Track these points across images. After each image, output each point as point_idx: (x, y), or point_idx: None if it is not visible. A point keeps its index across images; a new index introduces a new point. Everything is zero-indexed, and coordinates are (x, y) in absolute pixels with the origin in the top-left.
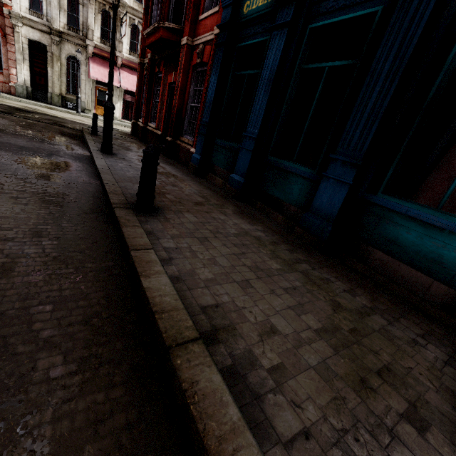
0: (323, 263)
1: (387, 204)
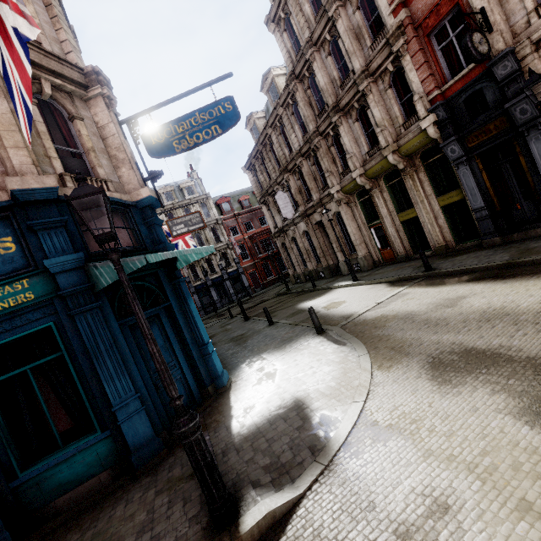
0: None
1: (33, 474)
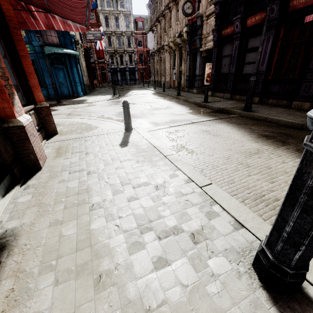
0: None
1: None
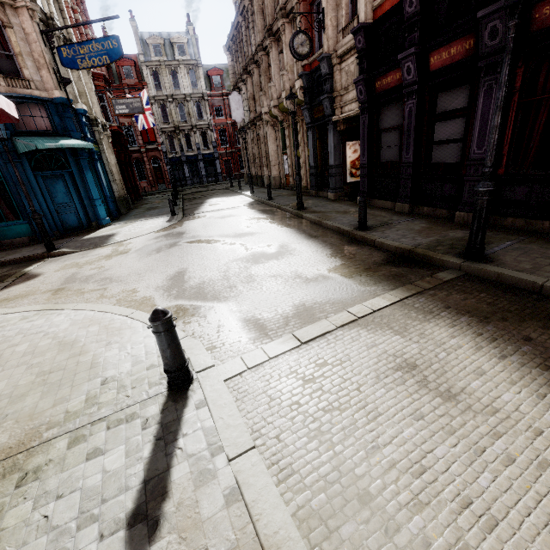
0: None
1: None
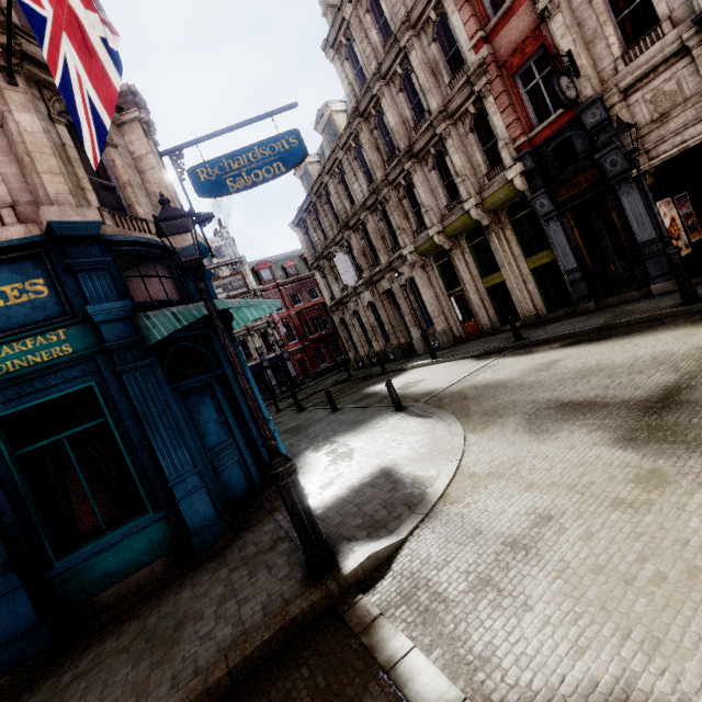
0: (77, 655)
1: (73, 563)
